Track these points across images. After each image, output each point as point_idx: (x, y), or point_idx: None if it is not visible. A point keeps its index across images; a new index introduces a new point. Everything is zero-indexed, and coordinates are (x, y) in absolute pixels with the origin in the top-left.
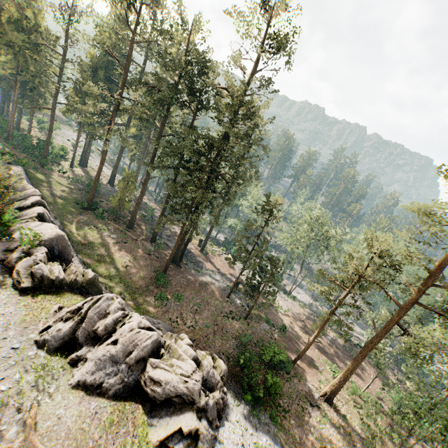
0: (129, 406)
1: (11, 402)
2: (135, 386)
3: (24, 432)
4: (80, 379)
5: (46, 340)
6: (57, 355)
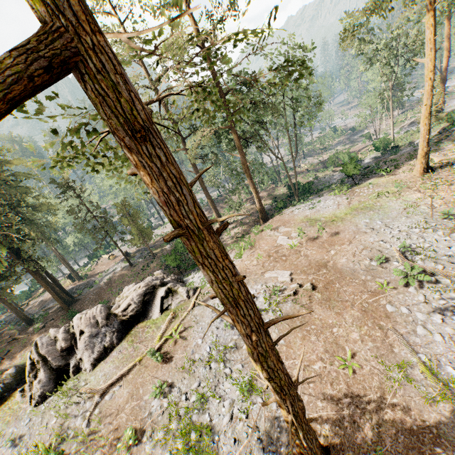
0: (133, 331)
1: (68, 412)
2: (124, 325)
3: (95, 396)
4: (91, 363)
5: (41, 394)
6: (62, 386)
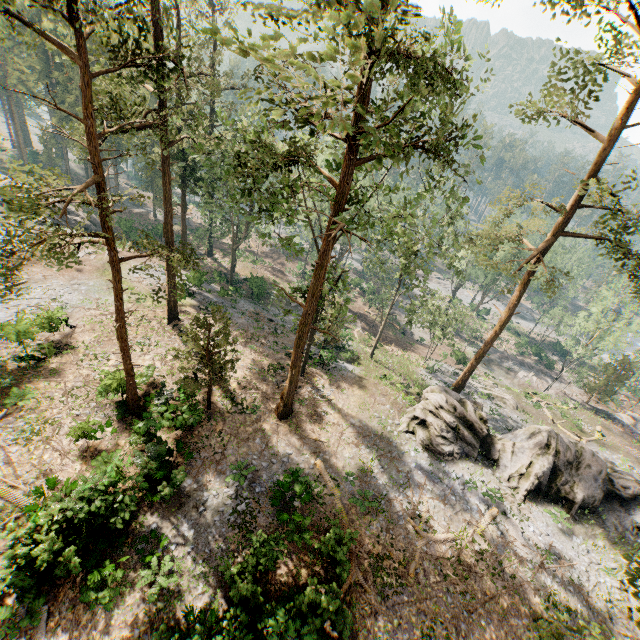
0: None
1: None
2: None
3: None
4: None
5: None
6: None
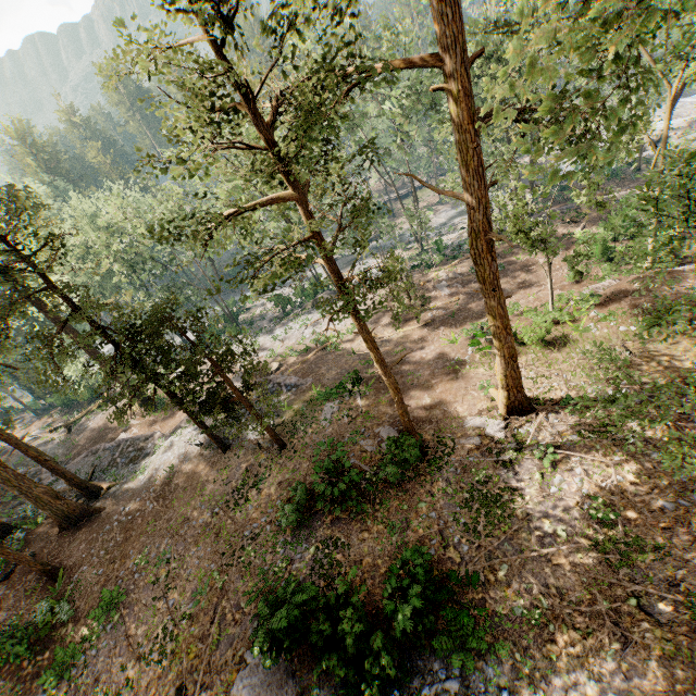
0: None
1: None
2: None
3: None
4: None
5: None
6: None
